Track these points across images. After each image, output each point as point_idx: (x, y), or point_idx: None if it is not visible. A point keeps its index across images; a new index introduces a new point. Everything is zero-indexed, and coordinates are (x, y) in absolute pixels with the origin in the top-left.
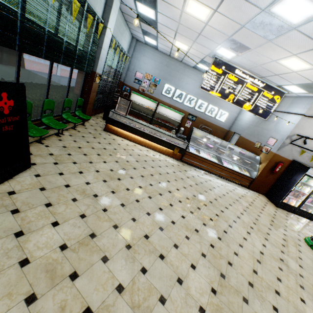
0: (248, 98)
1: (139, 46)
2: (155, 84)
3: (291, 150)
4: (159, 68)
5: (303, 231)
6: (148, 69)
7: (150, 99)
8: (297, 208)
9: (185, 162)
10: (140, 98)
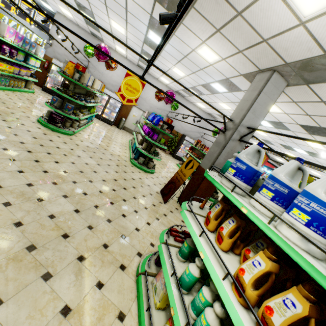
0: (27, 13)
1: None
2: None
3: (54, 53)
4: None
5: (35, 90)
6: None
7: None
8: None
9: None
10: None
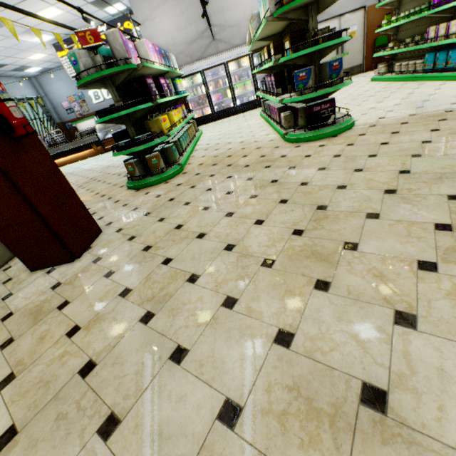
0: None
1: (41, 80)
2: (83, 100)
3: None
4: (71, 82)
5: None
6: (66, 92)
7: (88, 118)
8: (214, 113)
9: (111, 151)
10: (85, 123)
